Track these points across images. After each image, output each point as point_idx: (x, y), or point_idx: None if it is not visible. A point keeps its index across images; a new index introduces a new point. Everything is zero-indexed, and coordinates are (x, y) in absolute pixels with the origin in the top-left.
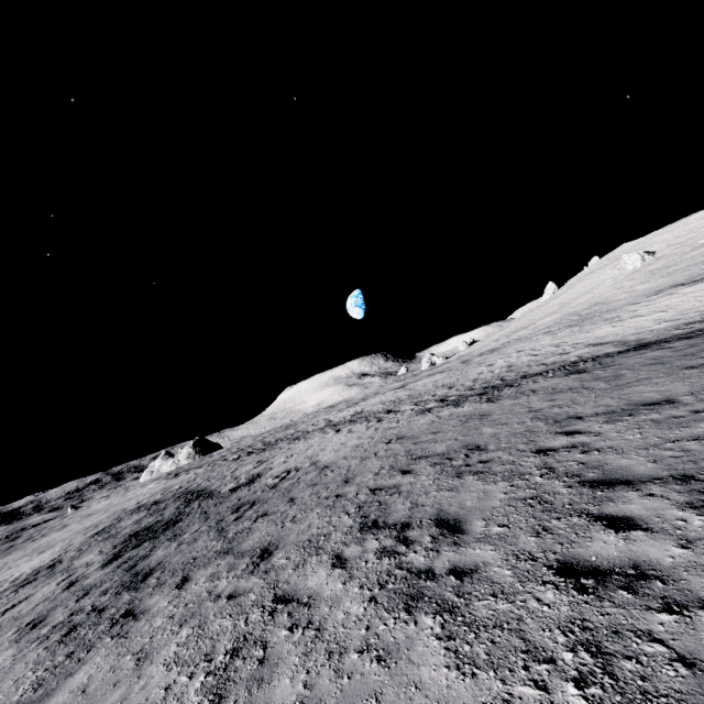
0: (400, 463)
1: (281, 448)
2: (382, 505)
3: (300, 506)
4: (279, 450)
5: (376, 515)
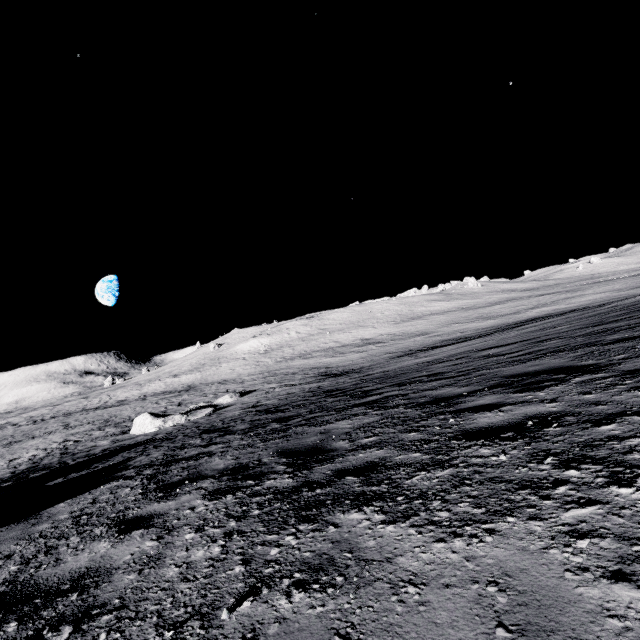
0: None
1: None
2: None
3: None
4: None
5: None
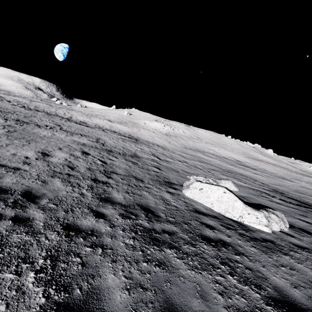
0: None
1: None
2: None
3: None
4: None
5: None
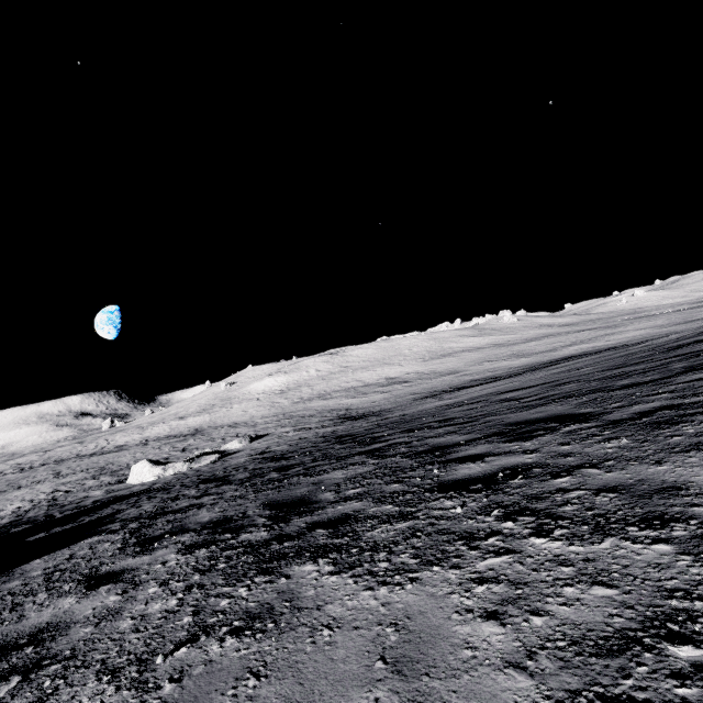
0: None
1: None
2: None
3: None
4: None
5: None
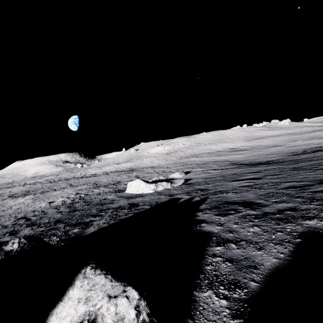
0: (23, 191)
1: (2, 190)
2: (15, 194)
3: (3, 195)
4: (2, 190)
5: (13, 194)
